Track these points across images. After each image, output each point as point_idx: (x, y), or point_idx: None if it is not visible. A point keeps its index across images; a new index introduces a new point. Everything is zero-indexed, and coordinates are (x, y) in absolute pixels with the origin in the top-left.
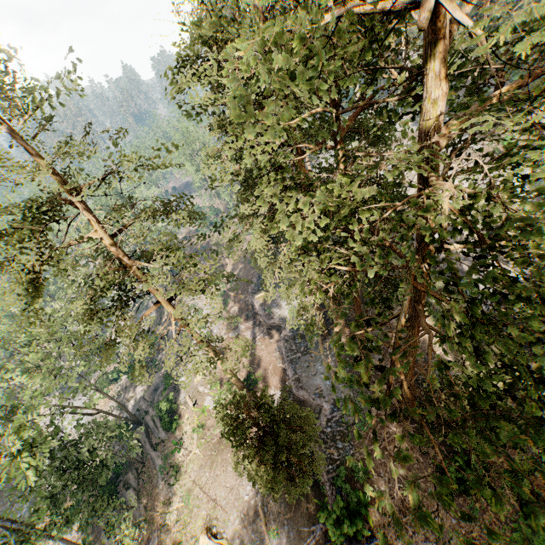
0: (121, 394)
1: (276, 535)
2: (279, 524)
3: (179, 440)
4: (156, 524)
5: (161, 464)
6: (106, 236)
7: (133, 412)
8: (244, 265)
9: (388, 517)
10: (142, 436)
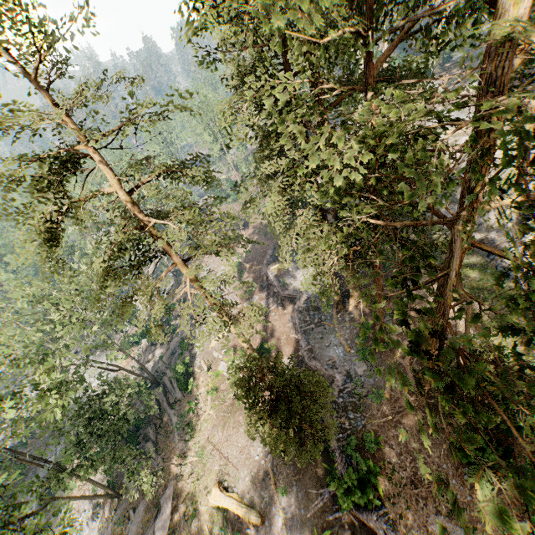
0: (141, 356)
1: (284, 494)
2: (288, 484)
3: (194, 401)
4: (172, 474)
5: (177, 421)
6: (122, 193)
7: (152, 373)
8: (260, 237)
9: (399, 488)
10: (160, 395)
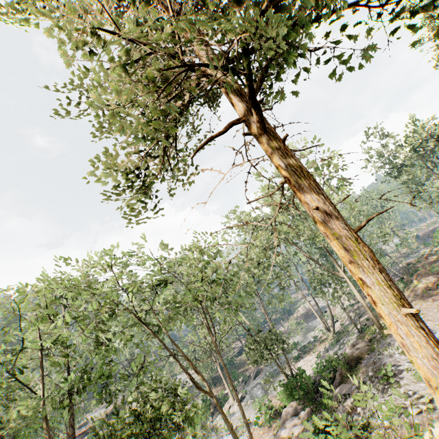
0: None
1: None
2: None
3: None
4: None
5: None
6: None
7: None
8: None
9: None
10: None
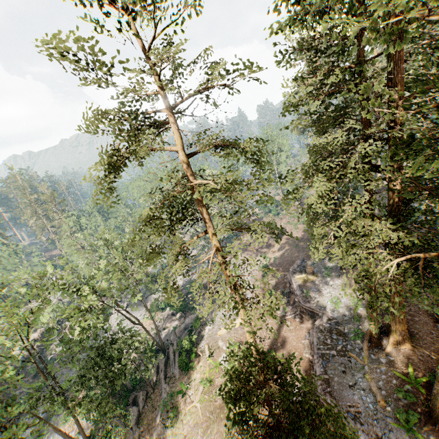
0: (161, 322)
1: None
2: None
3: (187, 384)
4: None
5: (165, 399)
6: (182, 153)
7: (163, 340)
8: (291, 247)
9: None
10: (162, 364)
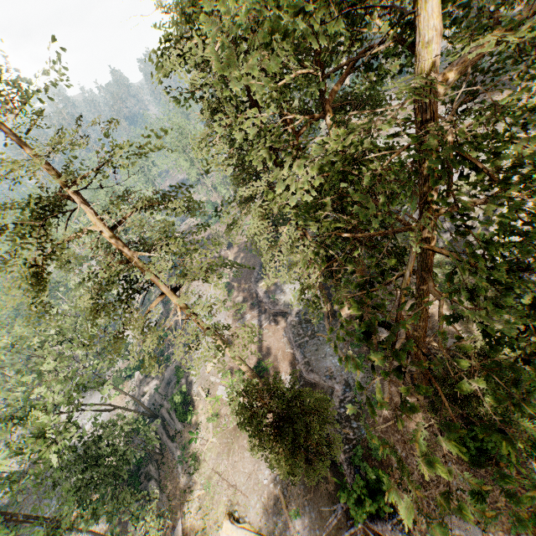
0: (136, 390)
1: (297, 516)
2: (300, 505)
3: (195, 430)
4: (179, 512)
5: (179, 454)
6: (105, 231)
7: (148, 406)
8: (246, 255)
9: (409, 492)
10: (159, 428)
